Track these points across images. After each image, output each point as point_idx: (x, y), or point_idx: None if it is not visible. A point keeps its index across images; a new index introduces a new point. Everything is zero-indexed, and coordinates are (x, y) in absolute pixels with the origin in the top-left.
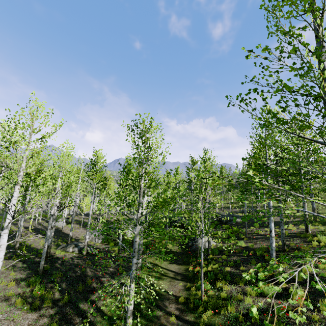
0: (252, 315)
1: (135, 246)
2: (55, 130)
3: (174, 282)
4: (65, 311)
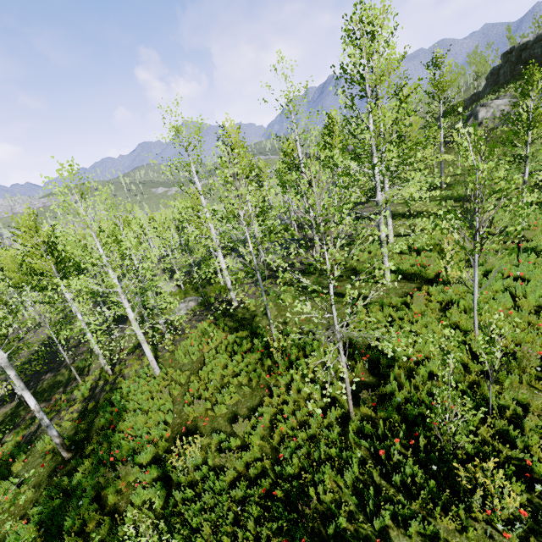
0: None
1: None
2: None
3: None
4: None
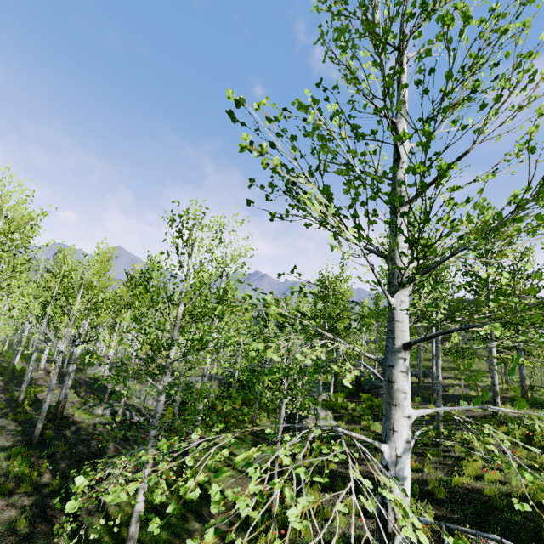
0: (73, 486)
1: (157, 408)
2: (37, 221)
3: (243, 480)
4: (48, 504)
